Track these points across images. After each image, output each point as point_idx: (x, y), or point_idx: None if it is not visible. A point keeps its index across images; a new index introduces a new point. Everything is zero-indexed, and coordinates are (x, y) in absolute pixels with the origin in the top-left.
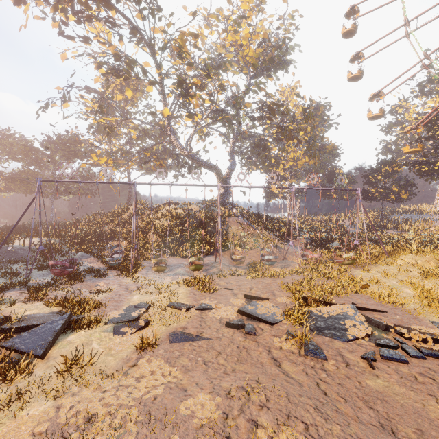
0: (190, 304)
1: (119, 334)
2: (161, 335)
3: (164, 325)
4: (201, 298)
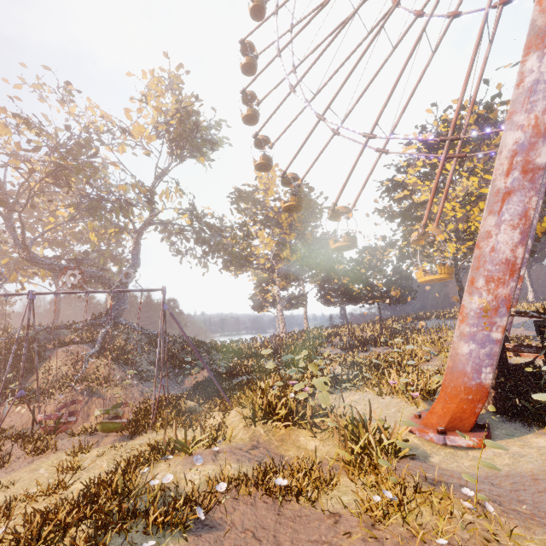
0: None
1: None
2: None
3: None
4: None
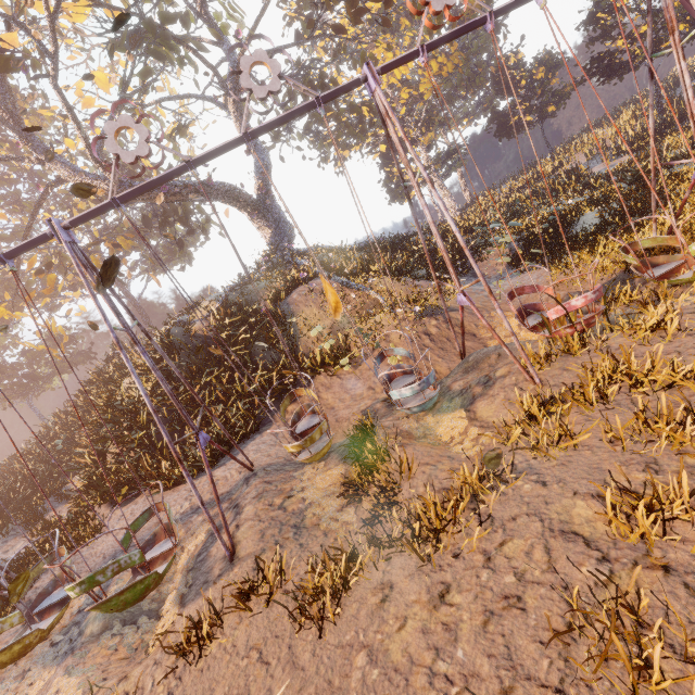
0: None
1: None
2: None
3: None
4: None
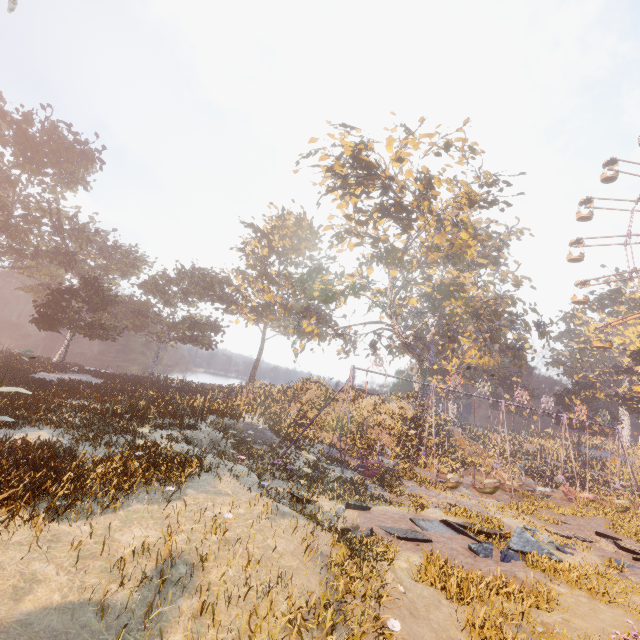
0: (562, 533)
1: (568, 553)
2: (601, 560)
3: (584, 551)
4: (560, 529)
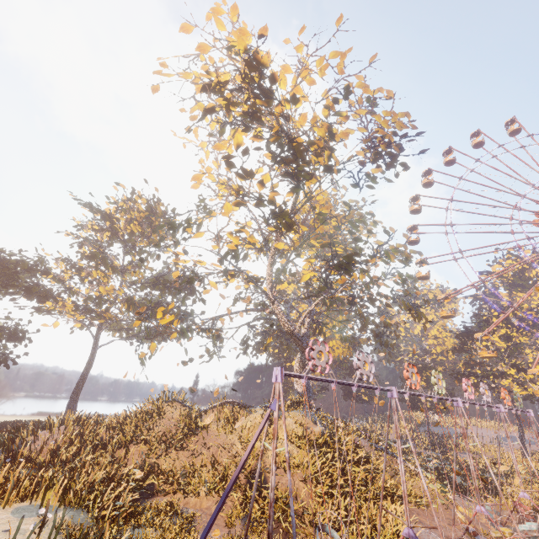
0: None
1: None
2: None
3: None
4: None
